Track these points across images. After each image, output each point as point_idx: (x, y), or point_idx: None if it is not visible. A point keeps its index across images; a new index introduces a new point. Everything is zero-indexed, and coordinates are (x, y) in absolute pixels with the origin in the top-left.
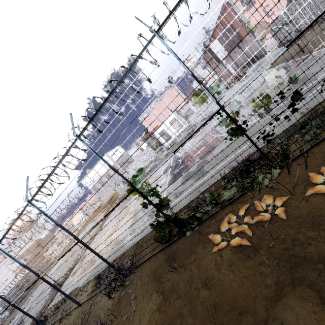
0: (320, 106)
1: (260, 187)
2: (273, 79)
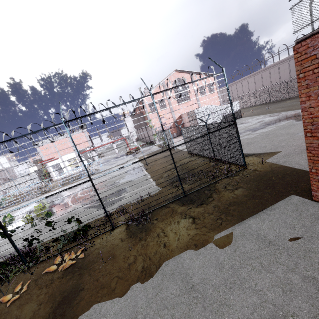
0: (93, 222)
1: (9, 278)
2: (39, 209)
